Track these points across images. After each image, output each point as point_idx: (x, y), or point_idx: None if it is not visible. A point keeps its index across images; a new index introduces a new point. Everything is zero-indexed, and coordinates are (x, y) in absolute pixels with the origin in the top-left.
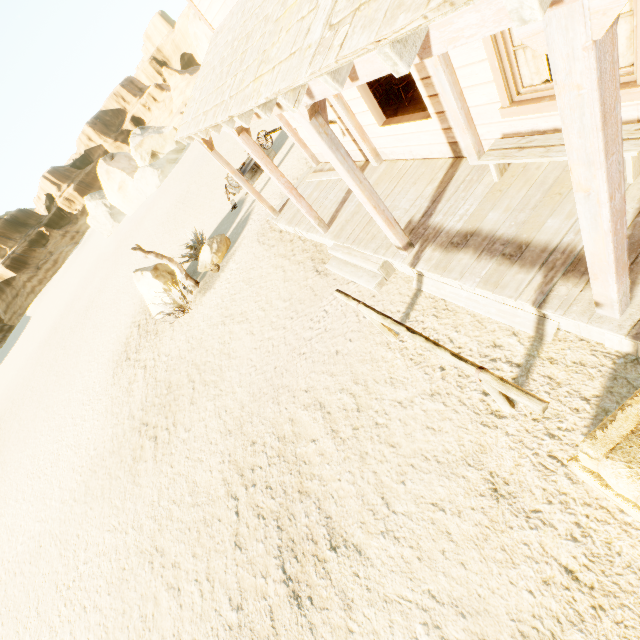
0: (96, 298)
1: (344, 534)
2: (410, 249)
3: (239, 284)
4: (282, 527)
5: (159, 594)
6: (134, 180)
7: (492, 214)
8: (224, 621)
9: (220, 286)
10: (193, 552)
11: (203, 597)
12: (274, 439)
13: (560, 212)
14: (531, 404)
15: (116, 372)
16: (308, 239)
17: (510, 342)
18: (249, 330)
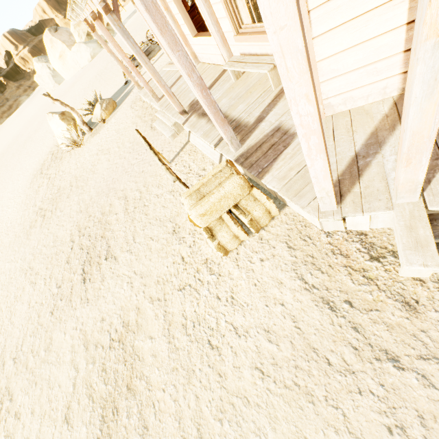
0: (32, 135)
1: (113, 253)
2: (185, 115)
3: (112, 132)
4: (89, 252)
5: (26, 286)
6: (71, 52)
7: (224, 100)
8: (51, 293)
9: (102, 132)
10: (47, 267)
11: (45, 285)
12: (100, 214)
13: (246, 102)
14: (170, 177)
15: (33, 181)
16: (154, 108)
17: (210, 168)
18: (108, 158)
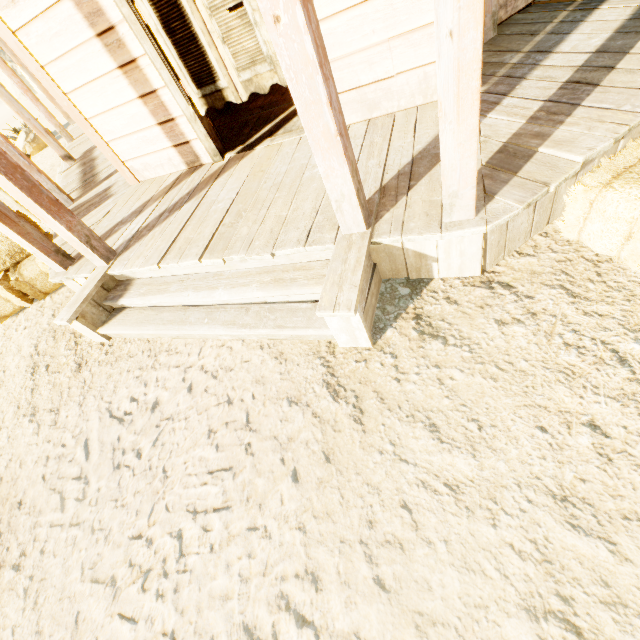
0: None
1: None
2: (71, 161)
3: None
4: None
5: None
6: None
7: None
8: None
9: None
10: None
11: None
12: None
13: None
14: None
15: None
16: None
17: None
18: None
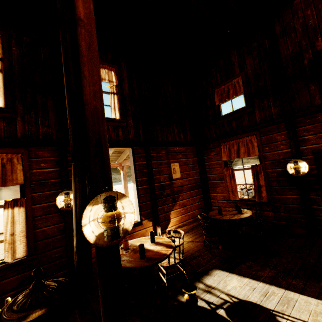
0: None
1: None
2: None
3: None
4: None
5: None
6: None
7: None
8: None
9: None
10: None
11: None
12: None
13: None
14: None
15: None
16: None
17: None
18: None
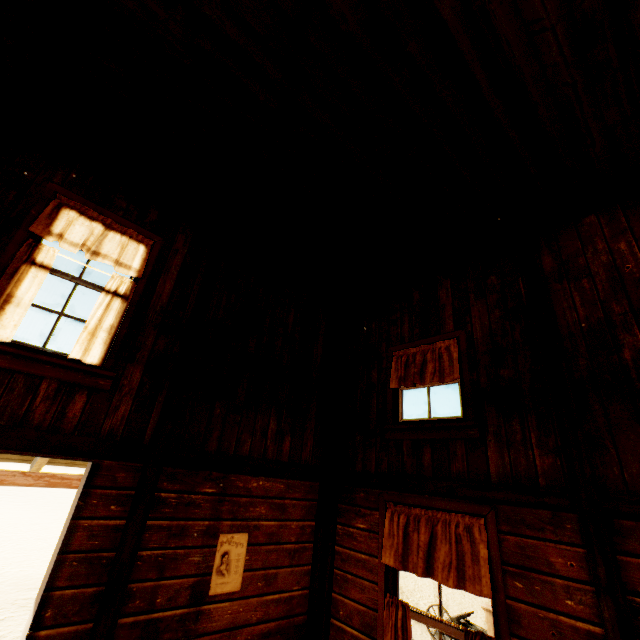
0: None
1: None
2: None
3: None
4: None
5: None
6: None
7: None
8: None
9: None
10: None
11: None
12: None
13: None
14: None
15: None
16: None
17: None
18: None
